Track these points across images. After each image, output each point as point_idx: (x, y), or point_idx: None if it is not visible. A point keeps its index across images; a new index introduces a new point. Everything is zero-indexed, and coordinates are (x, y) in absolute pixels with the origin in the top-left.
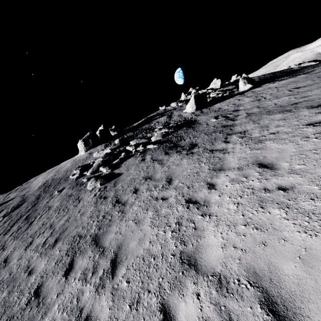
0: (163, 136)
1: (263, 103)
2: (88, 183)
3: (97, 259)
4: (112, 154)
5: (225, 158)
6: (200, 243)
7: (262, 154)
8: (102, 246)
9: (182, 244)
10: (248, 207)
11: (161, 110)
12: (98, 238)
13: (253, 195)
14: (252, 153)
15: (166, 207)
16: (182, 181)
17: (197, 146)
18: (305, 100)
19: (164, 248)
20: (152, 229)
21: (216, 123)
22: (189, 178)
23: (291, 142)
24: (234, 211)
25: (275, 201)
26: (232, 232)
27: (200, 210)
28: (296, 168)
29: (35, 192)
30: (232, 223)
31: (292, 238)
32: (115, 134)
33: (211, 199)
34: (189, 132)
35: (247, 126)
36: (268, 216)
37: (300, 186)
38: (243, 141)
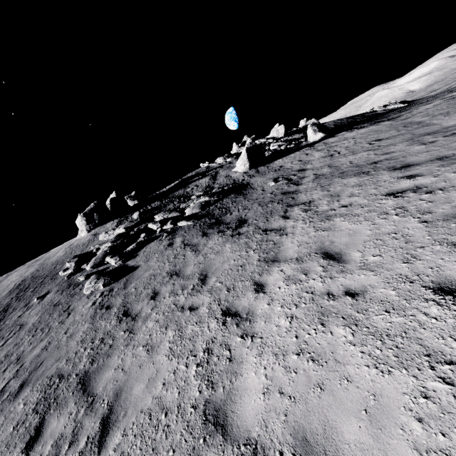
0: (202, 207)
1: (336, 160)
2: (86, 283)
3: (81, 417)
4: (126, 235)
5: (282, 242)
6: (235, 385)
7: (328, 237)
8: (92, 393)
9: (209, 386)
10: (305, 323)
11: (202, 168)
12: (88, 379)
13: (312, 304)
14: (316, 236)
15: (194, 323)
16: (221, 279)
17: (246, 223)
18: (386, 158)
19: (183, 394)
20: (169, 362)
21: (275, 188)
22: (231, 274)
23: (366, 220)
24: (286, 330)
25: (340, 314)
26: (280, 366)
27: (240, 328)
28: (369, 261)
29: (3, 299)
30: (282, 351)
31: (358, 377)
32: (135, 203)
33: (258, 310)
34: (239, 201)
35: (314, 194)
36: (329, 339)
37: (373, 290)
38: (307, 217)
